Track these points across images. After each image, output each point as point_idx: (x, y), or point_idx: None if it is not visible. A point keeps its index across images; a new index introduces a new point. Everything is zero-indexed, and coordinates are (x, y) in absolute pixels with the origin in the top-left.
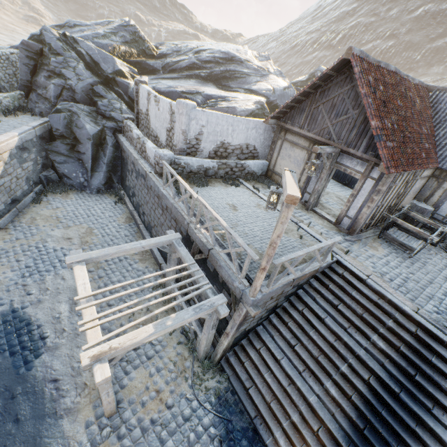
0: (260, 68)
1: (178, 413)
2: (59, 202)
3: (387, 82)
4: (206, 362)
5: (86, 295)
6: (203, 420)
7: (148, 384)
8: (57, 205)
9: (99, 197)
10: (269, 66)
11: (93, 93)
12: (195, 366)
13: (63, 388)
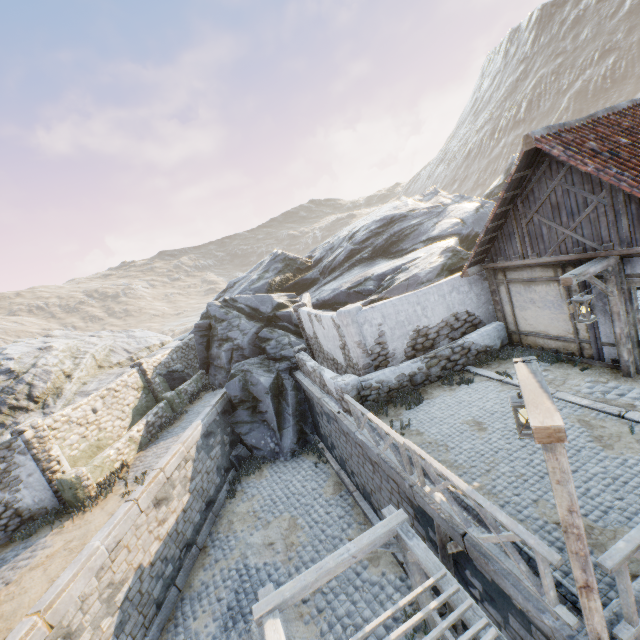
0: (430, 208)
1: None
2: (253, 487)
3: (628, 126)
4: None
5: None
6: None
7: None
8: (252, 492)
9: (295, 462)
10: (442, 199)
11: (259, 340)
12: None
13: None
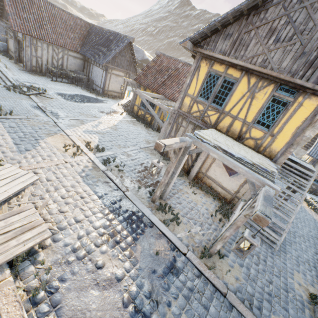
0: None
1: None
2: None
3: (35, 2)
4: None
5: None
6: None
7: None
8: None
9: None
10: None
11: None
12: None
13: None
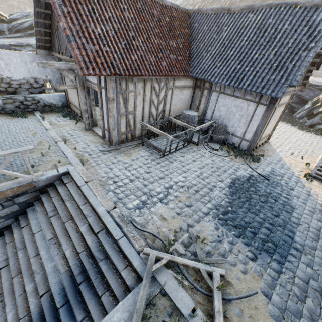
0: None
1: None
2: None
3: None
4: None
5: None
6: None
7: None
8: None
9: None
10: None
11: None
12: None
13: None
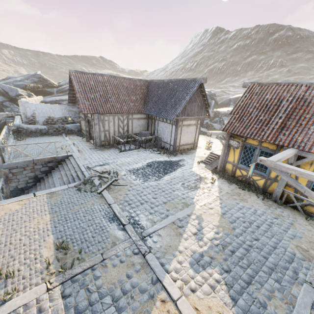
0: None
1: None
2: None
3: (100, 80)
4: None
5: None
6: None
7: None
8: None
9: None
10: None
11: (3, 106)
12: None
13: None
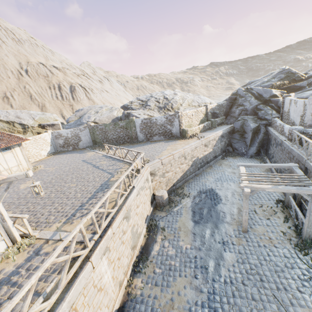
0: None
1: (280, 252)
2: (231, 160)
3: None
4: (308, 241)
5: (243, 173)
6: (298, 264)
7: (264, 233)
8: (230, 161)
9: (251, 159)
10: None
11: (256, 109)
12: (298, 242)
13: (226, 216)
